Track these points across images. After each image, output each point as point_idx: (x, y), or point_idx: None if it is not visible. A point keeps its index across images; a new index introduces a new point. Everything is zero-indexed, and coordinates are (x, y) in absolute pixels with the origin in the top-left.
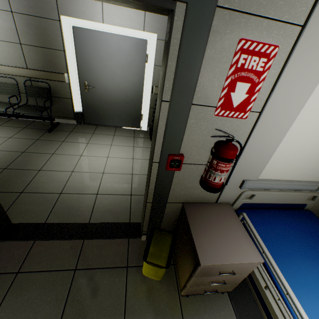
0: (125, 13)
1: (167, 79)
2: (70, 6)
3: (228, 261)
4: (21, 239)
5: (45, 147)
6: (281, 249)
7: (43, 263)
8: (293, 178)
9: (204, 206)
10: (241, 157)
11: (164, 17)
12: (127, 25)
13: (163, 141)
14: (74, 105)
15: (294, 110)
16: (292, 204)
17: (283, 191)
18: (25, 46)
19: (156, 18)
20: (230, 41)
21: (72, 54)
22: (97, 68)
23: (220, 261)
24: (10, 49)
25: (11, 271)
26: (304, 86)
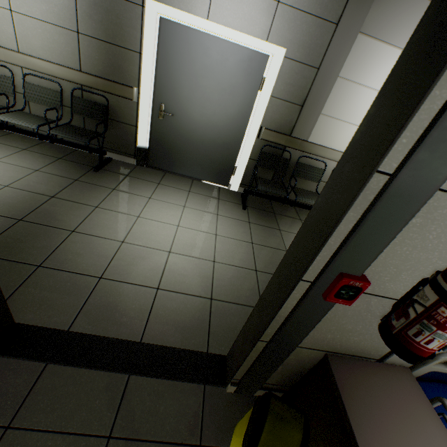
0: (245, 9)
1: (410, 128)
2: None
3: None
4: (25, 358)
5: (86, 194)
6: None
7: (54, 413)
8: None
9: (365, 367)
10: None
11: (302, 24)
12: (244, 28)
13: (341, 248)
14: (137, 137)
15: None
16: None
17: None
18: (84, 36)
19: (290, 23)
20: None
21: (150, 60)
22: (184, 87)
23: None
24: (61, 38)
25: None
26: None
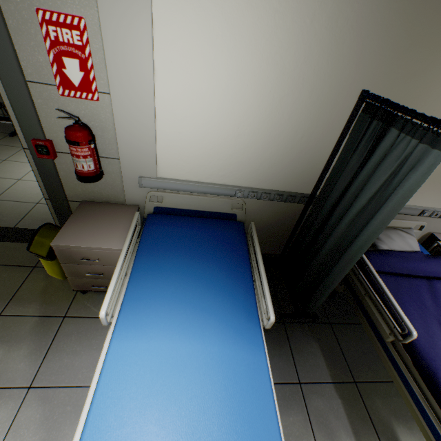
0: None
1: None
2: None
3: (82, 245)
4: None
5: None
6: (165, 247)
7: None
8: (204, 179)
9: (105, 205)
10: (120, 148)
11: None
12: None
13: (18, 123)
14: None
15: (146, 92)
16: (218, 213)
17: (199, 195)
18: None
19: None
20: (27, 11)
21: None
22: None
23: (73, 244)
24: None
25: None
26: (138, 64)
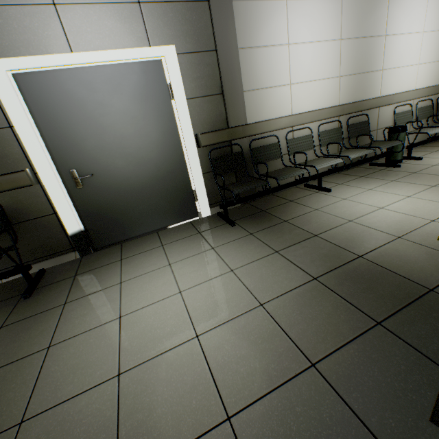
0: (108, 24)
1: None
2: None
3: None
4: None
5: (24, 339)
6: None
7: None
8: None
9: None
10: None
11: (176, 15)
12: (118, 44)
13: None
14: (63, 224)
15: None
16: None
17: None
18: None
19: (163, 19)
20: None
21: (28, 128)
22: (87, 138)
23: None
24: None
25: None
26: None
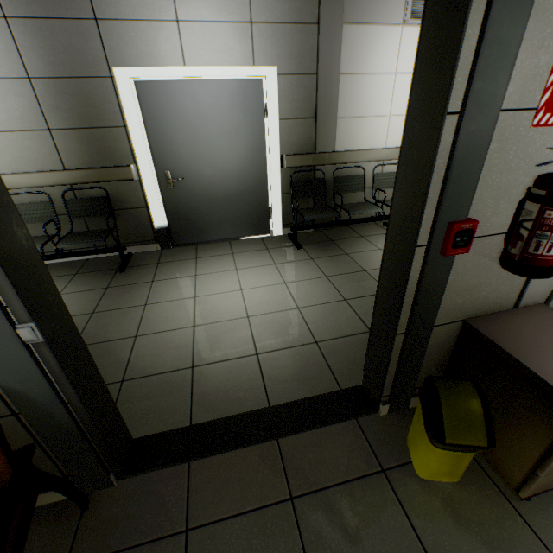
0: (220, 41)
1: (460, 68)
2: (126, 49)
3: None
4: (164, 465)
5: (127, 297)
6: None
7: (224, 501)
8: None
9: (504, 316)
10: None
11: (284, 36)
12: (226, 61)
13: (442, 197)
14: (152, 218)
15: None
16: None
17: None
18: (58, 131)
19: (271, 40)
20: None
21: (138, 129)
22: (184, 144)
23: None
24: (32, 143)
25: (172, 531)
26: None
